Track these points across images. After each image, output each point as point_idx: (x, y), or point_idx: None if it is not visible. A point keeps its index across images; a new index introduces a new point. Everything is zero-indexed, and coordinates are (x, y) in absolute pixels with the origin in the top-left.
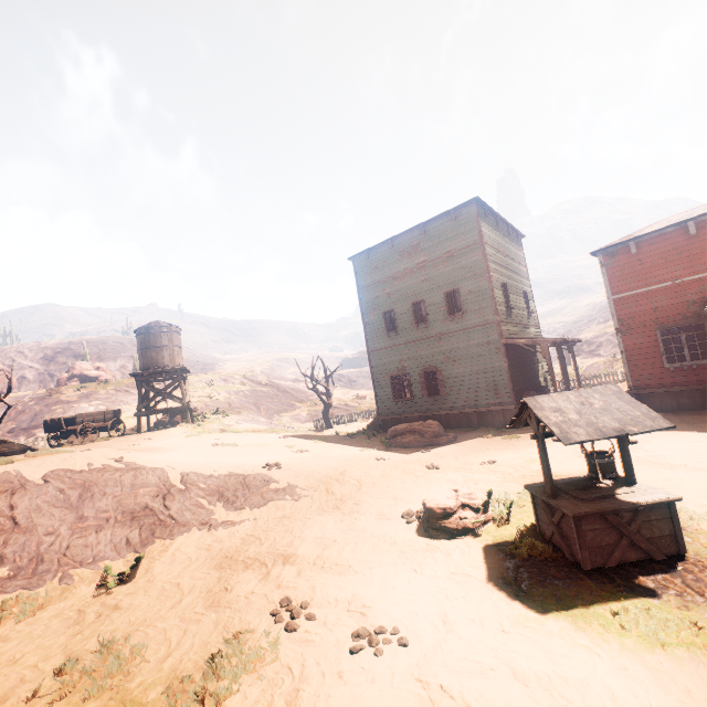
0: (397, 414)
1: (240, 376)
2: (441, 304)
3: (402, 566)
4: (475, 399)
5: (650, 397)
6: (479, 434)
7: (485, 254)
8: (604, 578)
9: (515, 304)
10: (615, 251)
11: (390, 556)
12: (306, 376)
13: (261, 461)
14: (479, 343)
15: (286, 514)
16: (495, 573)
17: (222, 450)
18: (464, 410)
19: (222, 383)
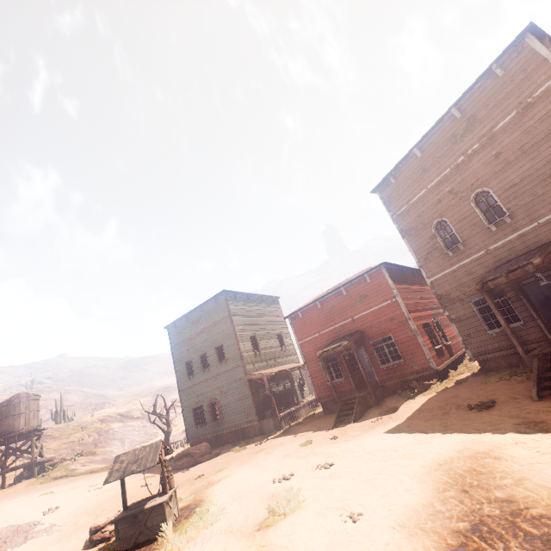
0: (198, 437)
1: (116, 413)
2: (215, 355)
3: None
4: (238, 419)
5: (327, 403)
6: (233, 448)
7: (232, 322)
8: None
9: (266, 346)
10: (295, 316)
11: None
12: (148, 412)
13: (50, 506)
14: (236, 379)
15: (35, 549)
16: None
17: (33, 500)
18: (233, 428)
19: (99, 424)
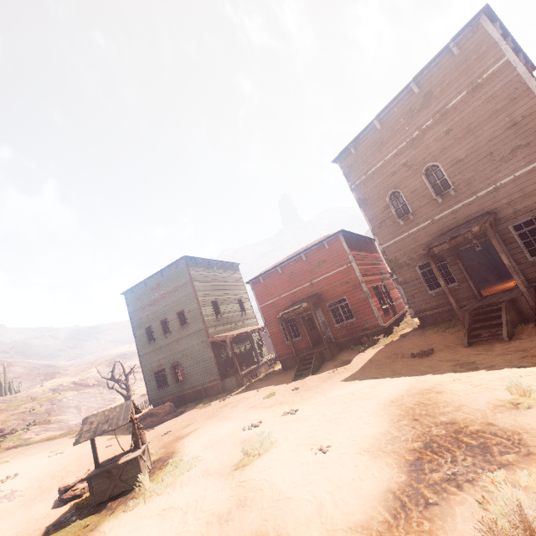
0: (160, 399)
1: (69, 382)
2: (176, 320)
3: (16, 534)
4: (201, 379)
5: (285, 361)
6: (197, 405)
7: (194, 288)
8: (96, 508)
9: (227, 310)
10: (256, 281)
11: (18, 529)
12: (106, 379)
13: (7, 474)
14: (198, 342)
15: None
16: (54, 523)
17: None
18: (196, 388)
19: (51, 393)
